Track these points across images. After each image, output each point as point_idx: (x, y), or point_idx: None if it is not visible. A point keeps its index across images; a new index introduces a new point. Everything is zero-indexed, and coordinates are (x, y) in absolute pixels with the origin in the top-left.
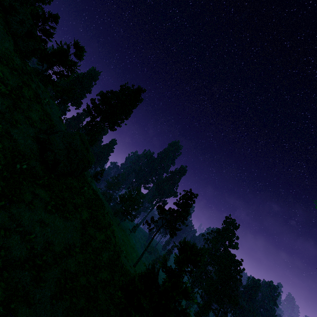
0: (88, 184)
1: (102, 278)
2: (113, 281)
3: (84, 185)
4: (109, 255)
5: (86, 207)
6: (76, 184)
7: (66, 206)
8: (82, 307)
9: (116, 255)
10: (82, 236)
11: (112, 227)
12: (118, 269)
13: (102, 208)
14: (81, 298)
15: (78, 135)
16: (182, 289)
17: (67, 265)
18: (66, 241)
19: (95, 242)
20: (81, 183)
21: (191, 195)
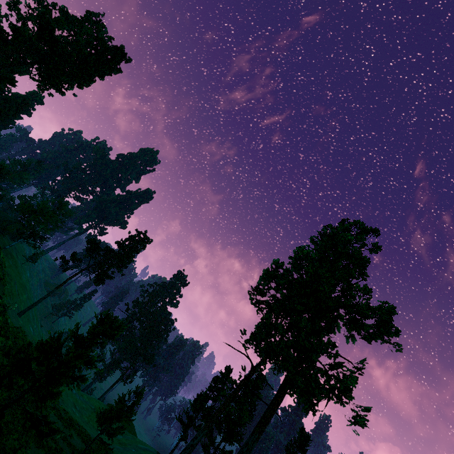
0: None
1: None
2: None
3: None
4: None
5: None
6: None
7: None
8: None
9: (1, 309)
10: None
11: (3, 270)
12: None
13: None
14: None
15: None
16: (87, 359)
17: None
18: None
19: None
20: None
21: (145, 239)
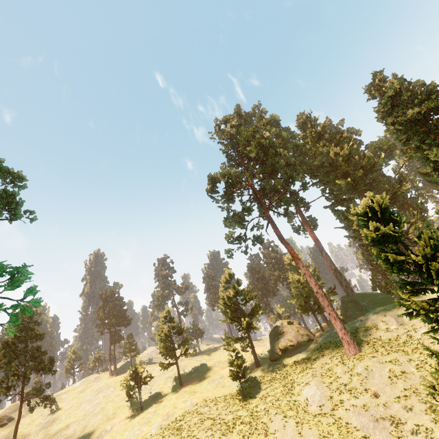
0: None
1: None
2: None
3: None
4: None
5: None
6: None
7: None
8: None
9: None
10: None
11: None
12: None
13: None
14: None
15: None
16: None
17: None
18: None
19: None
20: None
21: None
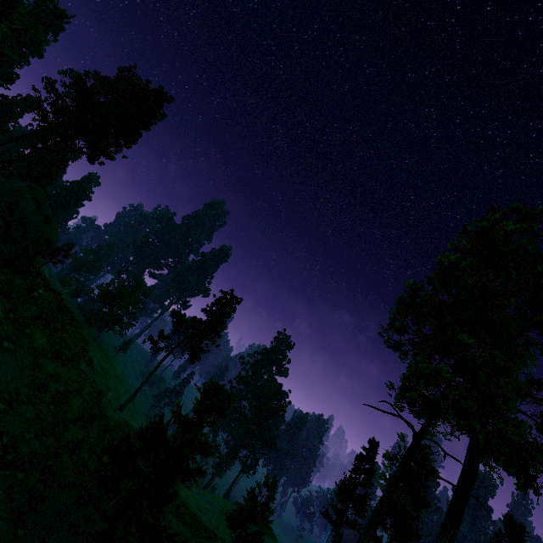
0: (44, 281)
1: (69, 438)
2: (89, 440)
3: (38, 286)
4: (82, 402)
5: (41, 325)
6: (19, 281)
7: (2, 326)
8: (35, 483)
9: (95, 400)
10: (33, 375)
11: (89, 354)
12: (97, 420)
13: (72, 324)
14: (33, 472)
15: (29, 192)
16: (200, 444)
17: (5, 425)
18: (3, 387)
19: (57, 384)
20: (30, 280)
21: (232, 299)
